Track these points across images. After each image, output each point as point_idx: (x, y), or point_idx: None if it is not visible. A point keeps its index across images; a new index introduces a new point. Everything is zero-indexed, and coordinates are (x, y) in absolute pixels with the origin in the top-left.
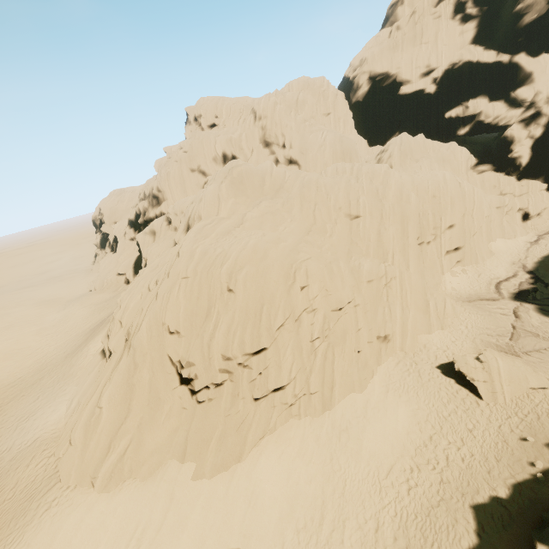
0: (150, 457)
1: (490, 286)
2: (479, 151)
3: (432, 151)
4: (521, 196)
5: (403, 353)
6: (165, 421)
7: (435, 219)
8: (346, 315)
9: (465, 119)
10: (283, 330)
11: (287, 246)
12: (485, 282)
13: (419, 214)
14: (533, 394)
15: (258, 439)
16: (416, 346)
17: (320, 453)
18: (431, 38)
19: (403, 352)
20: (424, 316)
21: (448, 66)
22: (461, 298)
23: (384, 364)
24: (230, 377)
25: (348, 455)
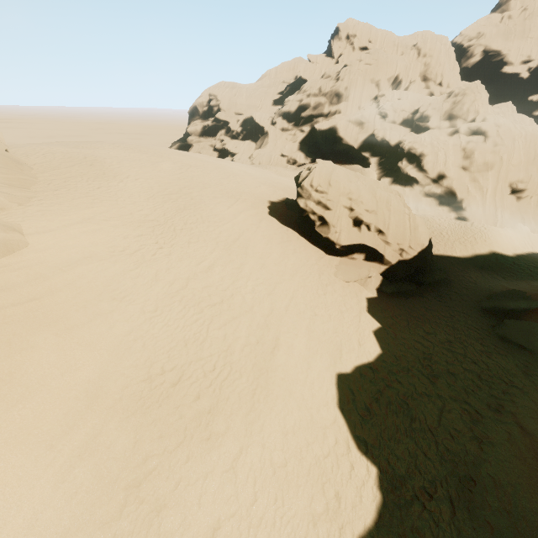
0: (509, 221)
1: None
2: None
3: None
4: None
5: None
6: (507, 209)
7: None
8: None
9: None
10: None
11: None
12: None
13: None
14: None
15: None
16: None
17: None
18: (535, 35)
19: None
20: None
21: None
22: None
23: None
24: (537, 193)
25: None
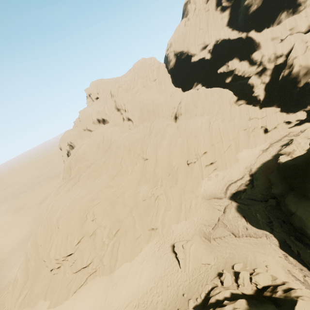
0: (35, 298)
1: (224, 187)
2: (239, 91)
3: (210, 96)
4: (263, 118)
5: (162, 236)
6: (42, 282)
7: (195, 150)
8: (127, 222)
9: (228, 73)
10: (82, 243)
11: (89, 198)
12: (223, 184)
13: (188, 147)
14: (202, 267)
15: (75, 290)
16: (169, 231)
17: (102, 295)
18: (204, 25)
19: (162, 234)
20: (177, 213)
21: (214, 42)
22: (205, 196)
23: (151, 242)
24: (62, 264)
25: (113, 297)
